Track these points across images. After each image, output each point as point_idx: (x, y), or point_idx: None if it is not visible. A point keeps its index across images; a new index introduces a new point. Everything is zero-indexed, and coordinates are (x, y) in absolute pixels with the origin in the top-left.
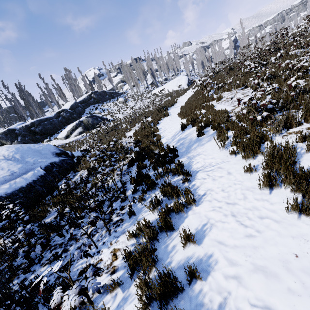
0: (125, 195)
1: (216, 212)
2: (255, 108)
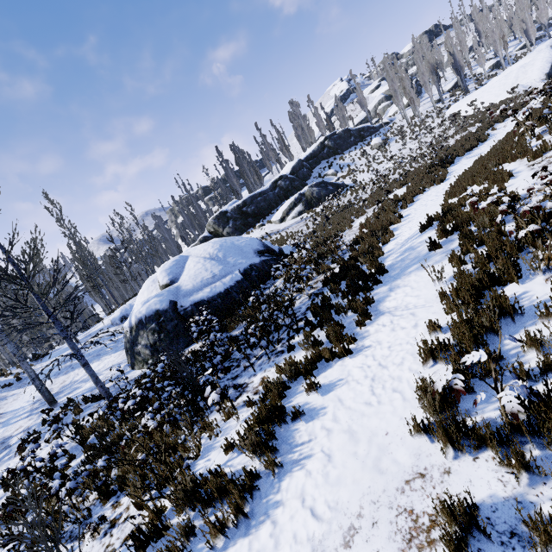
0: (297, 325)
1: (360, 371)
2: (529, 210)
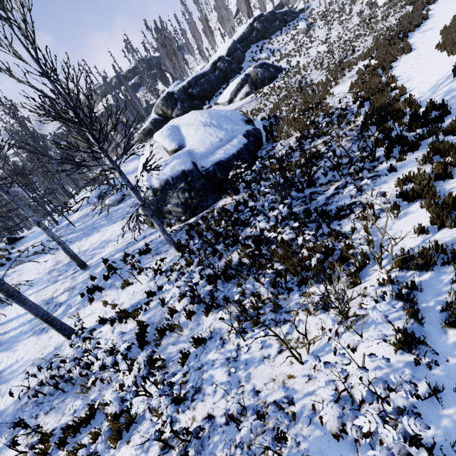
0: (374, 157)
1: None
2: None
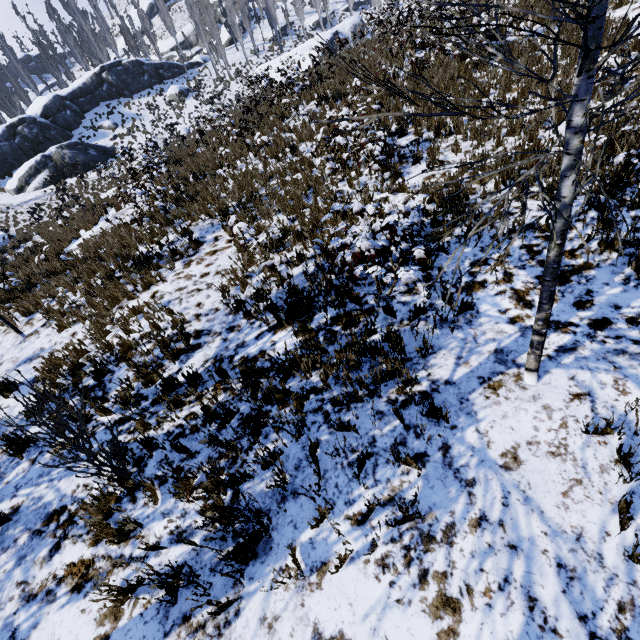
0: None
1: None
2: None
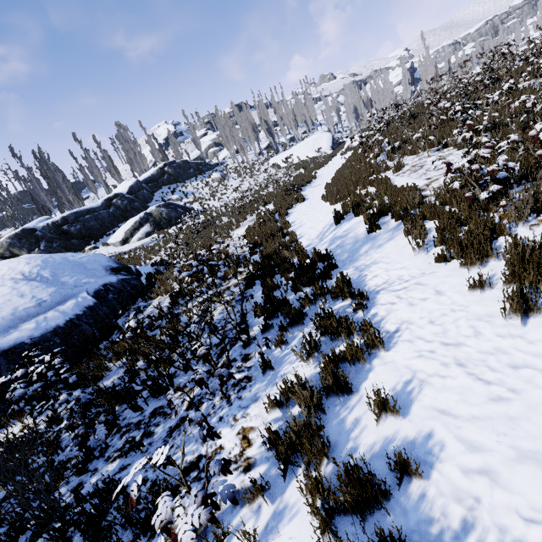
0: (249, 336)
1: (426, 360)
2: (475, 178)
